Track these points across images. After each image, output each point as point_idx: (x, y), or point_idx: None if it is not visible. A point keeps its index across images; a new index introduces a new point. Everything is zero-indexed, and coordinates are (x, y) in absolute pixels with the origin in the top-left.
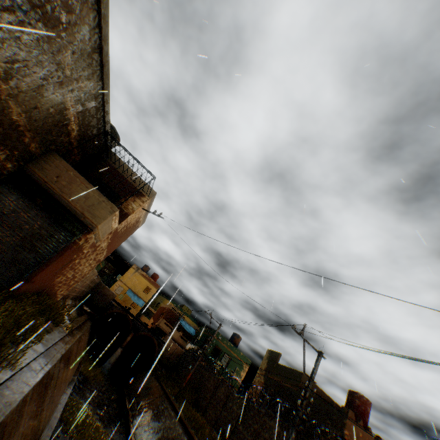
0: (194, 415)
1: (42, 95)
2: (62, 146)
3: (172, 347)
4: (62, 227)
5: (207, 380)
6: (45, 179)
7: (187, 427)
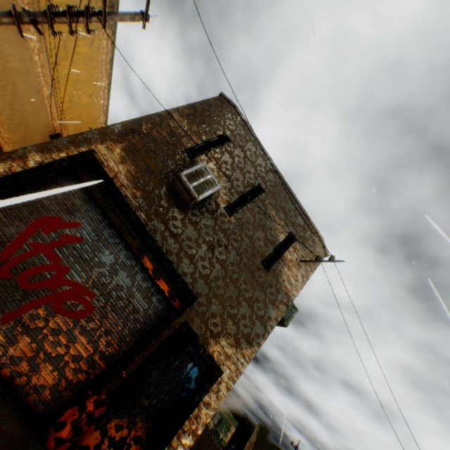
0: None
1: None
2: None
3: None
4: None
5: (208, 446)
6: None
7: None
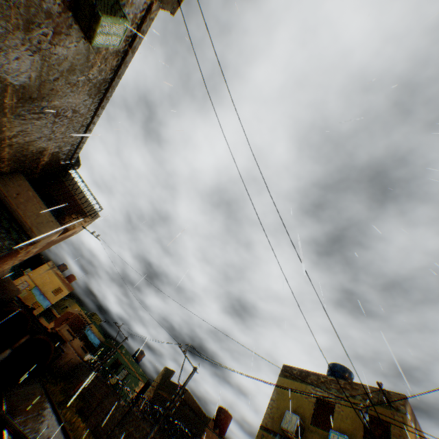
0: (75, 420)
1: (32, 144)
2: (30, 168)
3: (70, 355)
4: (9, 236)
5: (98, 390)
6: (6, 194)
7: (66, 428)
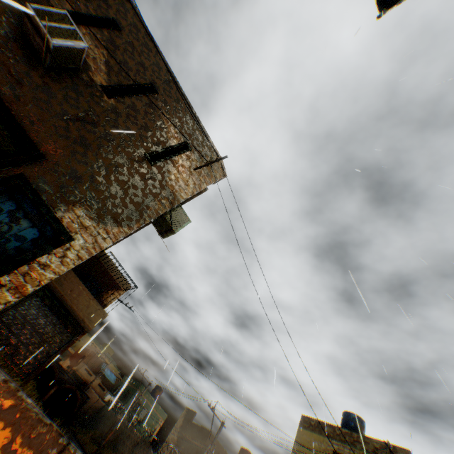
0: None
1: None
2: None
3: (93, 399)
4: (66, 330)
5: (127, 437)
6: (62, 293)
7: None
